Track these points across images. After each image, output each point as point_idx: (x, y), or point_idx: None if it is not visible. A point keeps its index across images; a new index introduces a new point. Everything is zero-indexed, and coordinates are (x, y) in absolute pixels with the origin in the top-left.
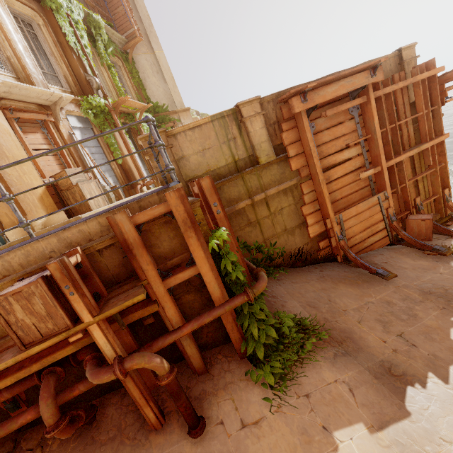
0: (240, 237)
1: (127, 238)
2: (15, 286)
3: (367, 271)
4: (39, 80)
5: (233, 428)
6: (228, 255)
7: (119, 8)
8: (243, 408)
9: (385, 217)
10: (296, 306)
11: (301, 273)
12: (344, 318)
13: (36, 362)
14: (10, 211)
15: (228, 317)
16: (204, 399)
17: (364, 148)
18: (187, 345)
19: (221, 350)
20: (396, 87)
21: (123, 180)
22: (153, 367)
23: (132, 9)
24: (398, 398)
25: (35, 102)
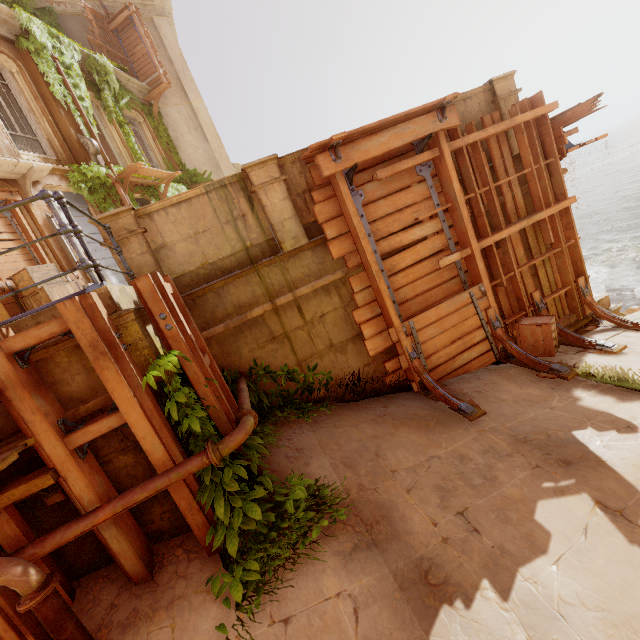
0: (259, 359)
1: None
2: None
3: (448, 406)
4: (4, 145)
5: None
6: (175, 393)
7: (138, 46)
8: None
9: (484, 322)
10: (324, 465)
11: (352, 411)
12: (388, 483)
13: None
14: None
15: (181, 490)
16: (130, 626)
17: (446, 223)
18: (111, 537)
19: (184, 540)
20: (483, 134)
21: None
22: (6, 583)
23: (155, 47)
24: (422, 626)
25: None
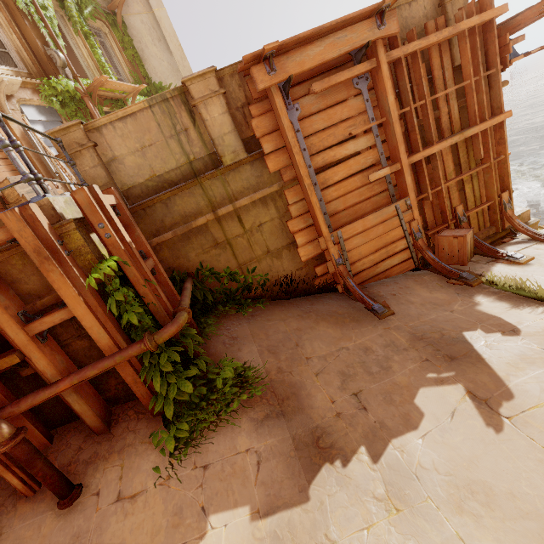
0: (205, 262)
1: None
2: None
3: (364, 306)
4: None
5: (106, 501)
6: (114, 292)
7: None
8: (129, 477)
9: (407, 233)
10: (253, 351)
11: (283, 307)
12: (302, 368)
13: None
14: None
15: (126, 369)
16: (92, 464)
17: (379, 138)
18: (74, 401)
19: (136, 404)
20: (424, 42)
21: None
22: None
23: None
24: (306, 477)
25: None
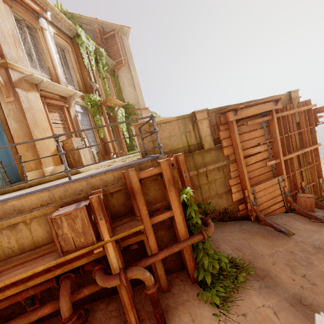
0: None
1: (134, 187)
2: (62, 210)
3: (273, 229)
4: (64, 81)
5: None
6: (192, 205)
7: (114, 46)
8: (198, 320)
9: (282, 193)
10: (228, 249)
11: (227, 226)
12: (262, 260)
13: (60, 268)
14: (31, 161)
15: (188, 250)
16: (168, 311)
17: (269, 147)
18: (159, 268)
19: (178, 275)
20: (288, 112)
21: (101, 149)
22: (144, 279)
23: (122, 48)
24: (310, 321)
25: (59, 94)
